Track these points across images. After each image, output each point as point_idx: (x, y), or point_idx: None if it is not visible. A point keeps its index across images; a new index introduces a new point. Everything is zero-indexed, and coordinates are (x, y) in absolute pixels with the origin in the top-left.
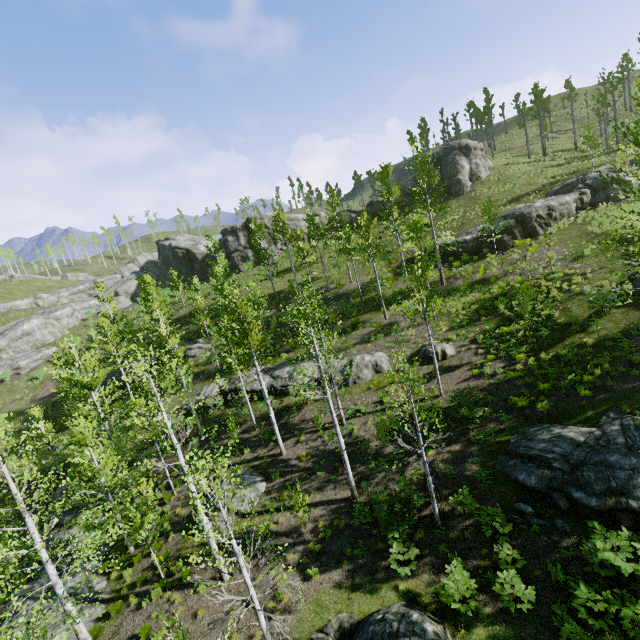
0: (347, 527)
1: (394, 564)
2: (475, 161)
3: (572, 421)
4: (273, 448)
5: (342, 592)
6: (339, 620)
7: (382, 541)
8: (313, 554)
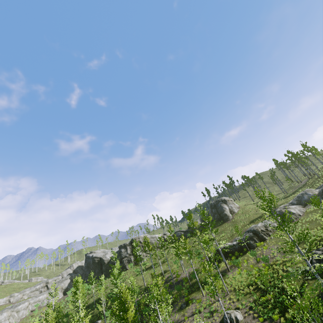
0: None
1: None
2: (230, 205)
3: None
4: None
5: None
6: None
7: None
8: None
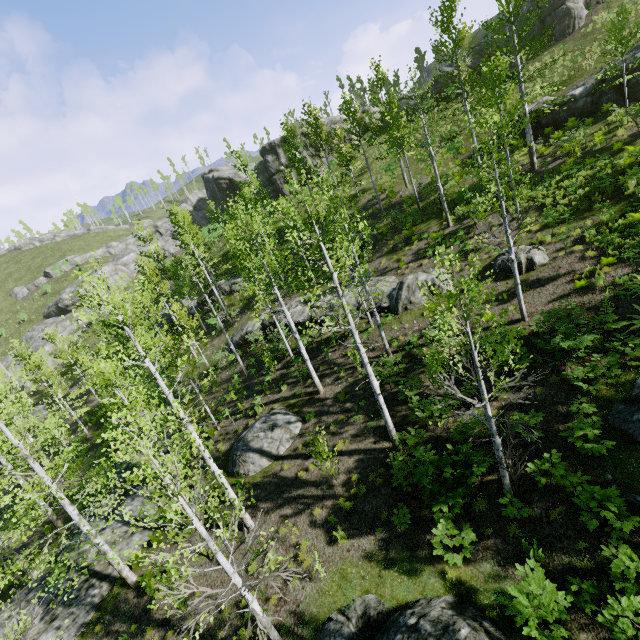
0: (385, 484)
1: (439, 548)
2: None
3: None
4: (311, 385)
5: (372, 566)
6: (364, 604)
7: (428, 508)
8: (342, 512)
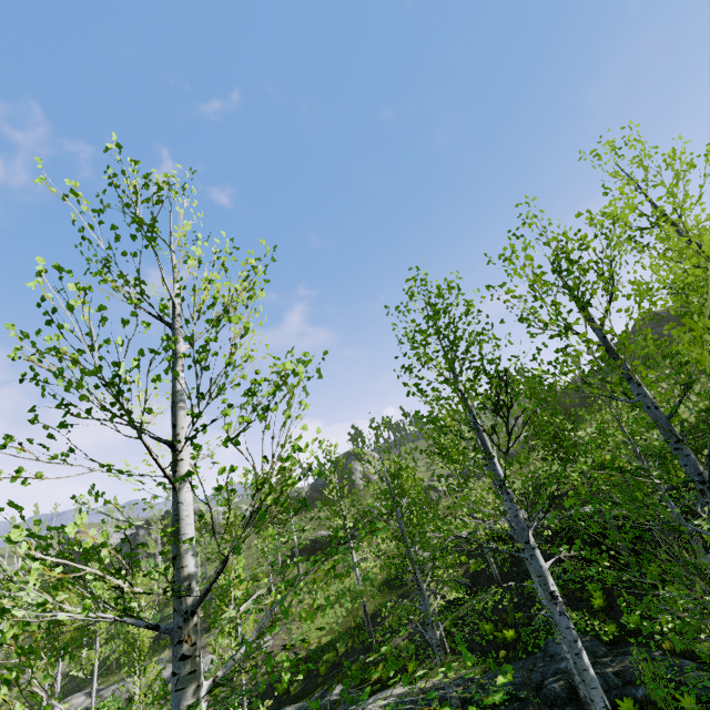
0: None
1: None
2: (366, 465)
3: (305, 699)
4: None
5: None
6: None
7: None
8: None
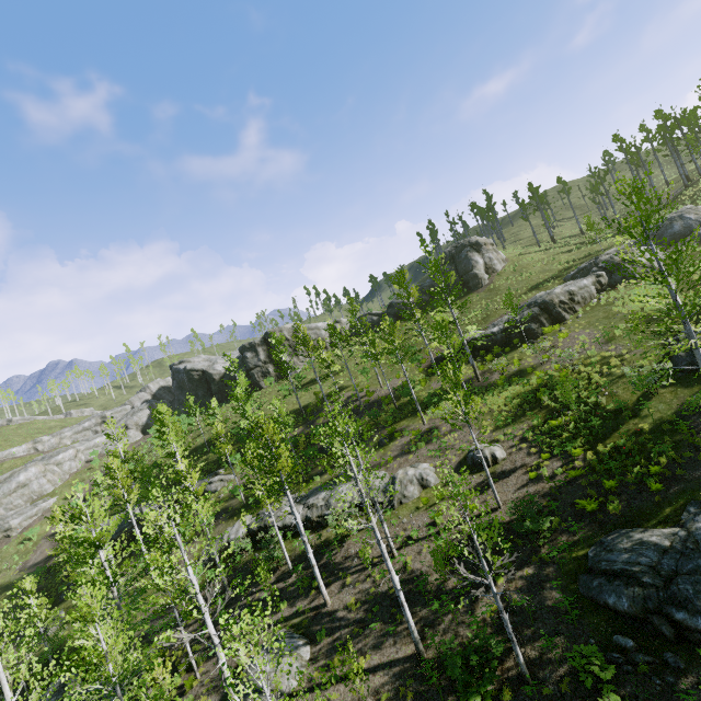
0: (417, 697)
1: None
2: (488, 255)
3: (651, 522)
4: (315, 598)
5: None
6: None
7: None
8: None
